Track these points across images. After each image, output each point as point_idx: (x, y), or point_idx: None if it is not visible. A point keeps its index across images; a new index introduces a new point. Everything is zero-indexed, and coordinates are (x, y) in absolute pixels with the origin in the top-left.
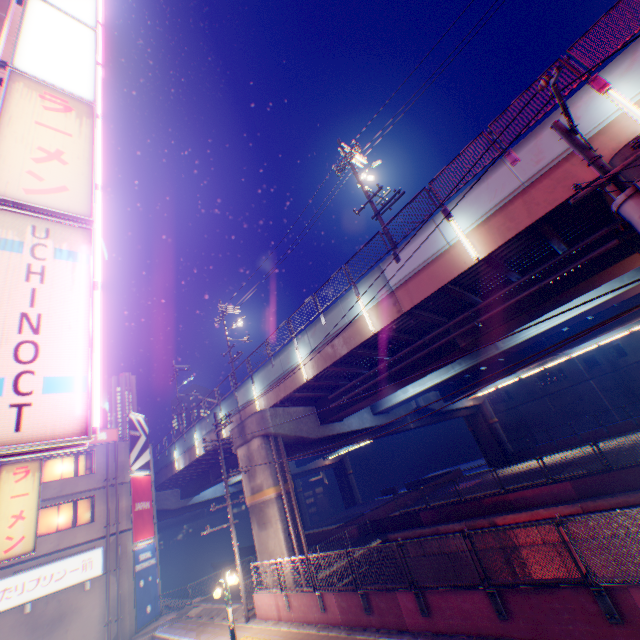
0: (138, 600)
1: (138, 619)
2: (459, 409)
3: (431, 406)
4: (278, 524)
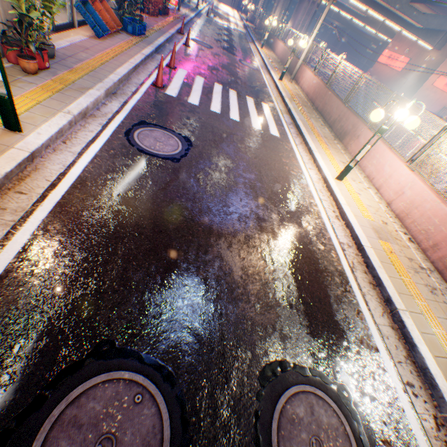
0: (239, 2)
1: (238, 7)
2: (367, 35)
3: (344, 17)
4: (261, 3)
